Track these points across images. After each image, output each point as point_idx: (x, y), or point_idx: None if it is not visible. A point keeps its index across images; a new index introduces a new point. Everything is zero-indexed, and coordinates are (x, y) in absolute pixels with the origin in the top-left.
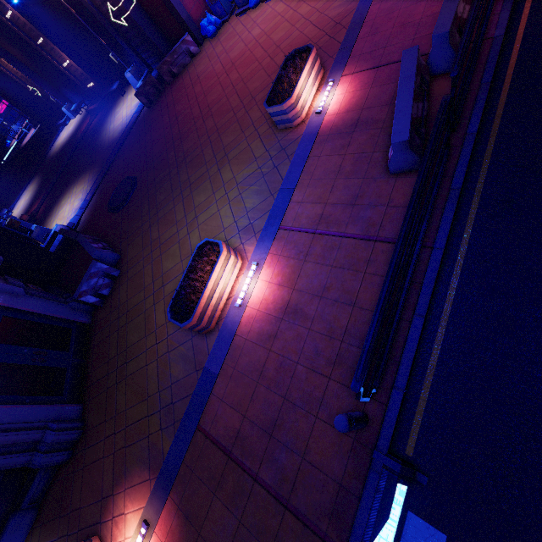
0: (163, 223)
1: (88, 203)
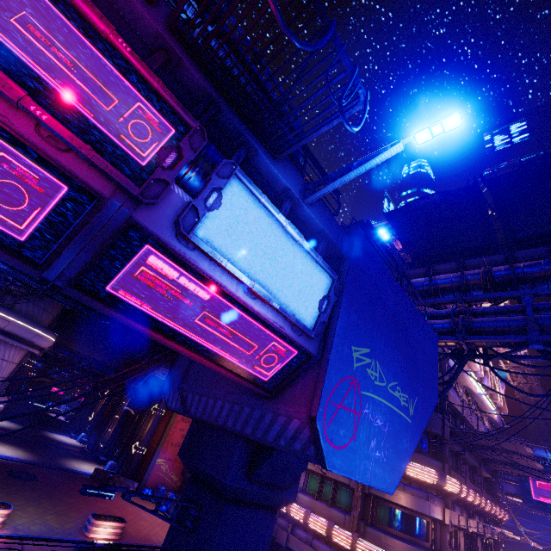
0: (8, 497)
1: (11, 459)
